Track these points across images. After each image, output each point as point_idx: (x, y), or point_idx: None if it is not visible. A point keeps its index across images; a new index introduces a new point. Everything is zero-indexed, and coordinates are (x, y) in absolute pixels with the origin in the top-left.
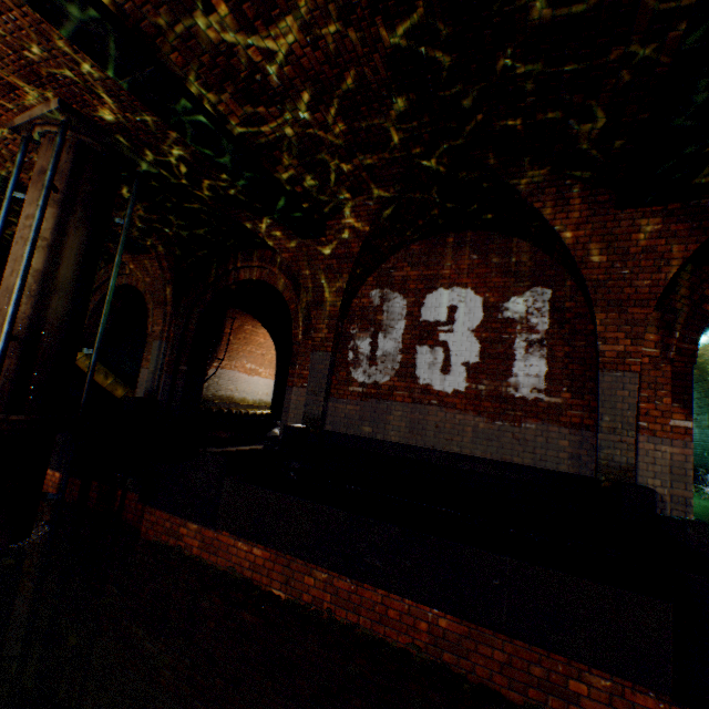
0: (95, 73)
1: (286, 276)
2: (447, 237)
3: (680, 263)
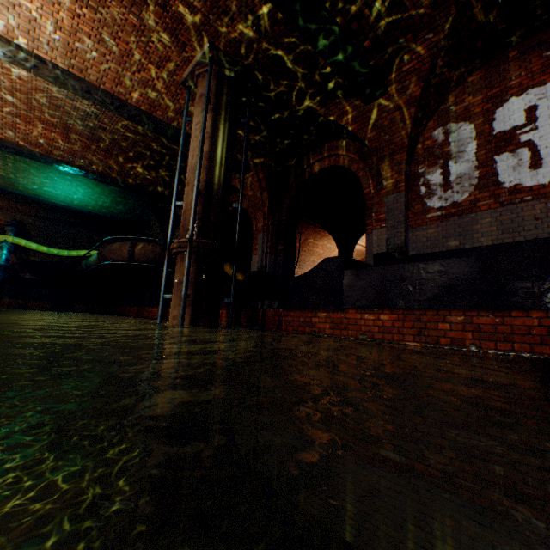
0: None
1: (351, 153)
2: (508, 53)
3: None
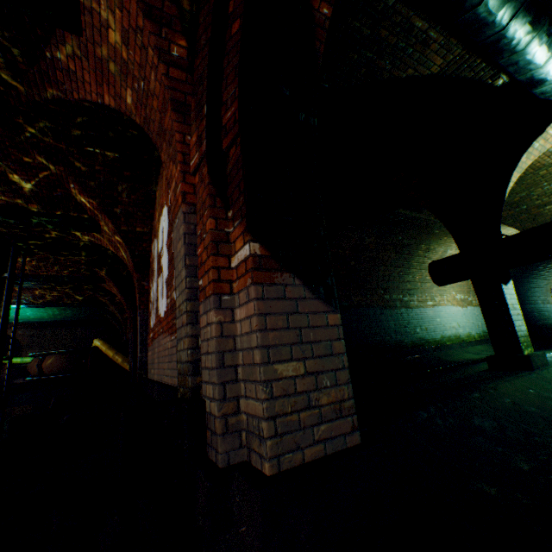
0: None
1: None
2: (162, 170)
3: (141, 13)
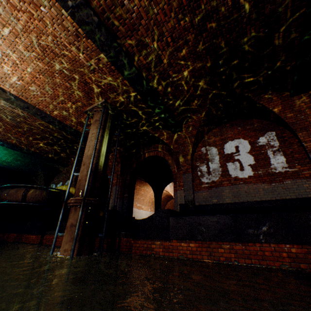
0: (122, 87)
1: (165, 151)
2: (225, 124)
3: None
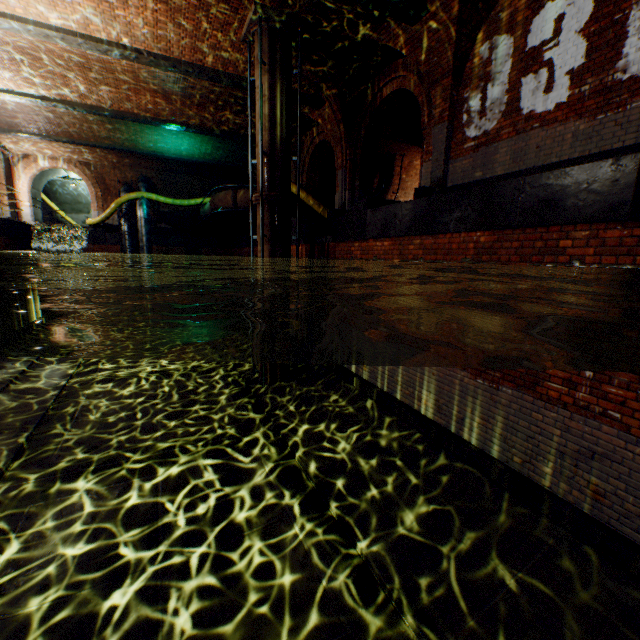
0: None
1: (412, 75)
2: None
3: None
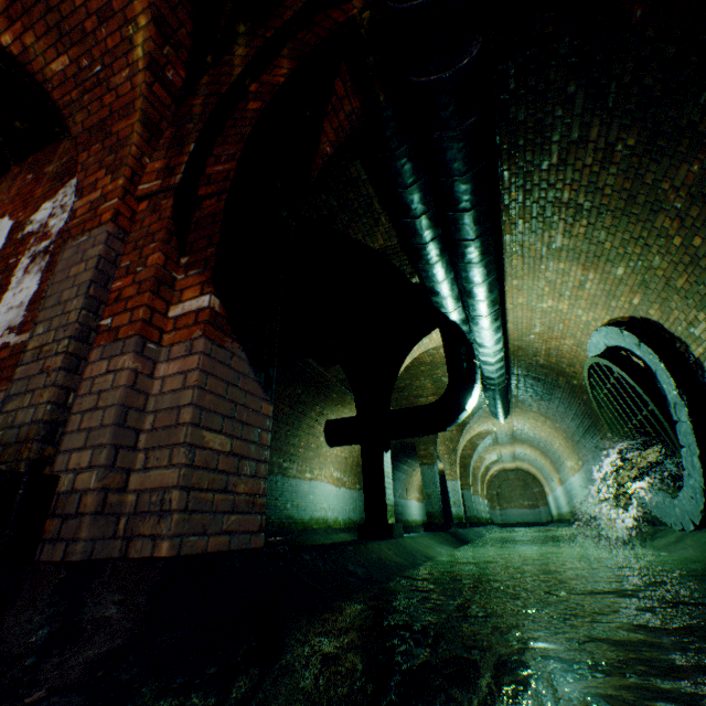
0: None
1: None
2: (17, 169)
3: (152, 15)
